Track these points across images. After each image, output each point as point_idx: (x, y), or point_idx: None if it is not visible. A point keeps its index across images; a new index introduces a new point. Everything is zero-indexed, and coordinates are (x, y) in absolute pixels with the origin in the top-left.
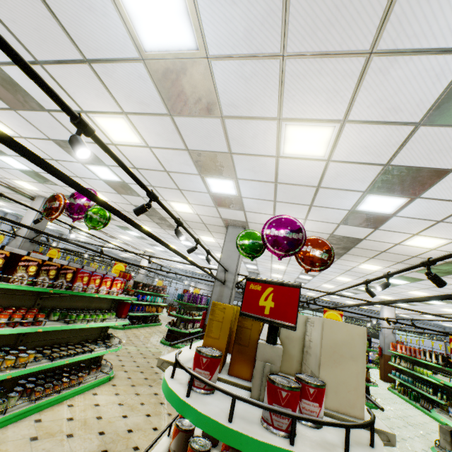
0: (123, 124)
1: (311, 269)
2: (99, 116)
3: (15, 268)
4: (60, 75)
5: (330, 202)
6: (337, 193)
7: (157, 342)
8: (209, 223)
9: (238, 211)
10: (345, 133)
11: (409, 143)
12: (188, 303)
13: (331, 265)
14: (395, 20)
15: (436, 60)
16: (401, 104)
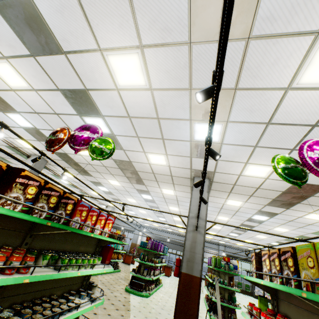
0: (134, 62)
1: None
2: (114, 54)
3: (9, 185)
4: (89, 0)
5: None
6: None
7: (122, 290)
8: (176, 175)
9: (211, 160)
10: None
11: None
12: (151, 250)
13: (276, 215)
14: None
15: None
16: None
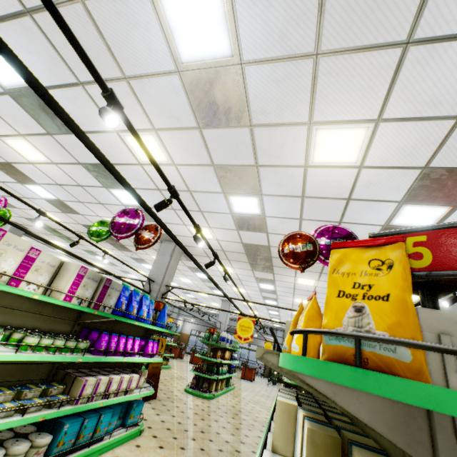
0: (26, 144)
1: (139, 247)
2: (8, 139)
3: None
4: None
5: (210, 206)
6: (207, 196)
7: None
8: None
9: None
10: (164, 140)
11: (208, 144)
12: None
13: (276, 282)
14: (119, 57)
15: (163, 80)
16: (175, 113)
